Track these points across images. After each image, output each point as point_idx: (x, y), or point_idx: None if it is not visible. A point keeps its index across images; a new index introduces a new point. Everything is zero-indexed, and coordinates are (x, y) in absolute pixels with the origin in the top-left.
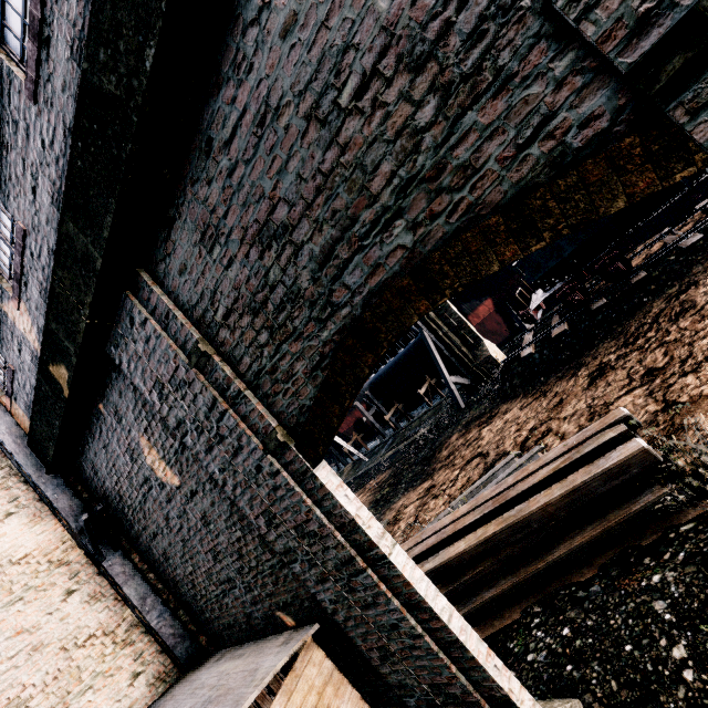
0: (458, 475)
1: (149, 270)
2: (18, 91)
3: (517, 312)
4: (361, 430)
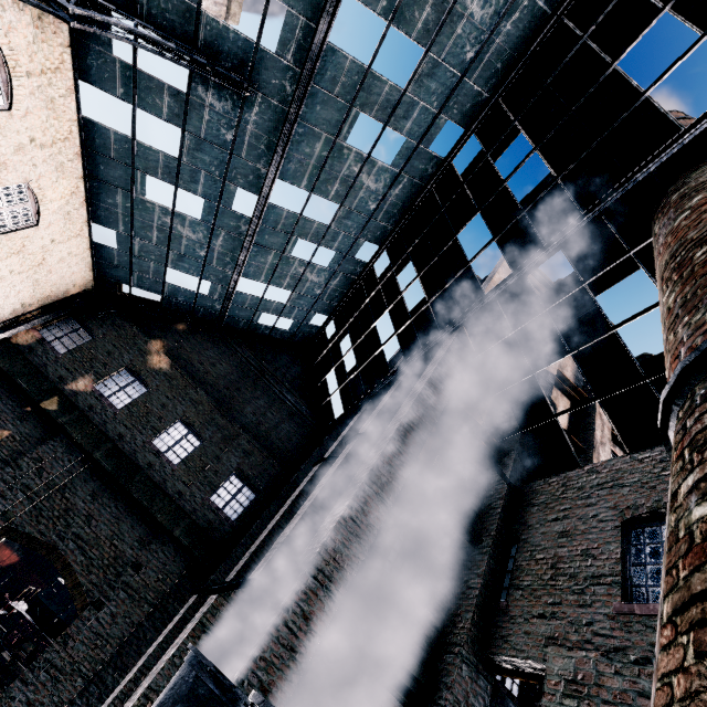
0: None
1: (90, 466)
2: (152, 435)
3: None
4: None
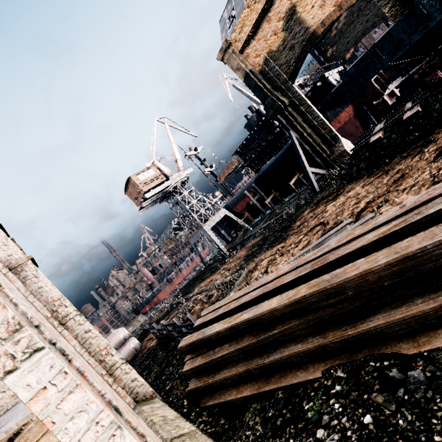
0: (302, 239)
1: None
2: None
3: (373, 116)
4: (250, 211)
